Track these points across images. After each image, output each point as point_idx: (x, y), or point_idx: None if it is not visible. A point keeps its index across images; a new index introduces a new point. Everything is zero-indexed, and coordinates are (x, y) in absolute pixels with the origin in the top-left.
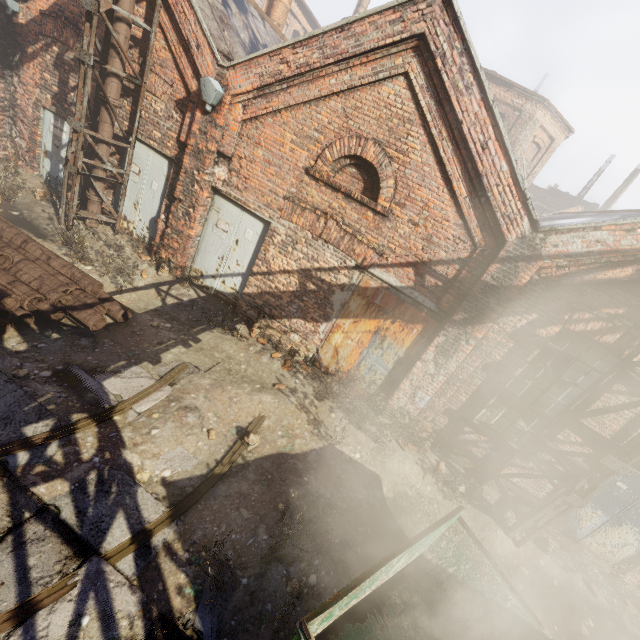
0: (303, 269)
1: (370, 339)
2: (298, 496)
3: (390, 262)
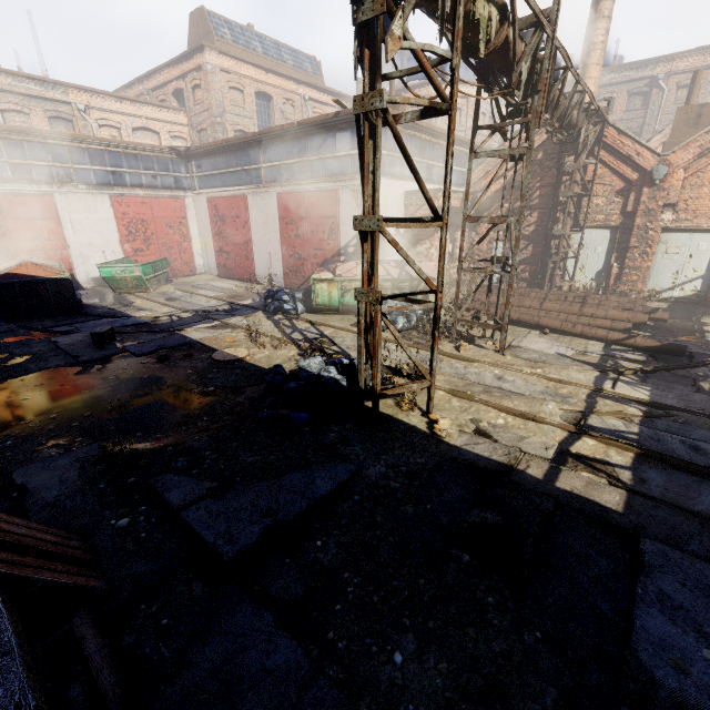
0: None
1: None
2: None
3: None
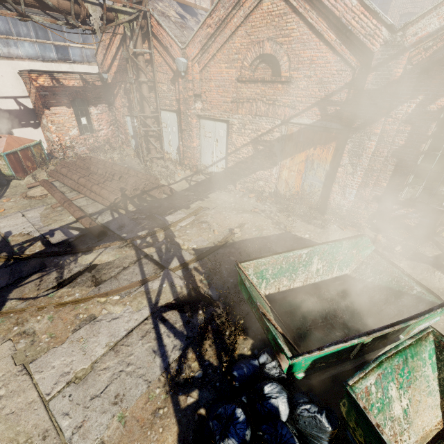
0: (253, 139)
1: (304, 166)
2: (263, 253)
3: (301, 110)
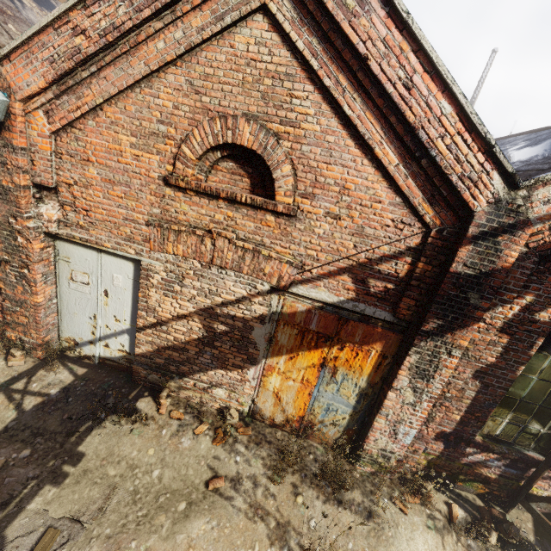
0: (203, 308)
1: (317, 375)
2: None
3: (315, 274)
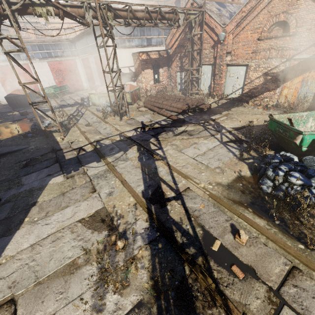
0: (264, 73)
1: (300, 84)
2: None
3: (302, 50)
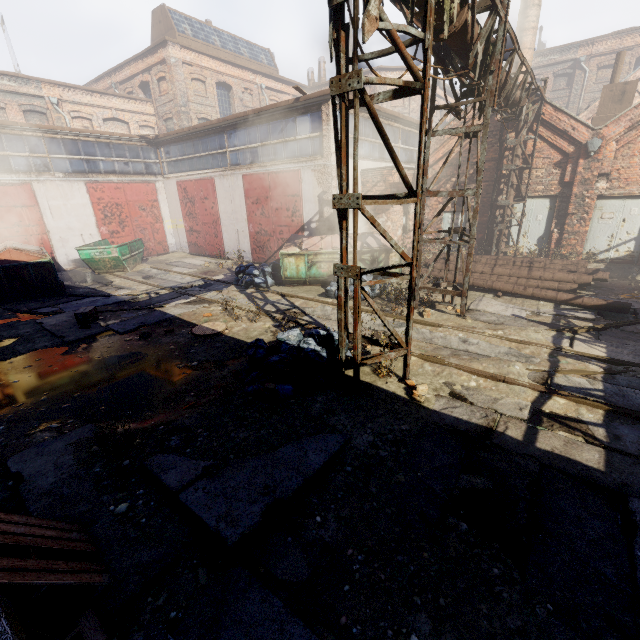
0: None
1: None
2: None
3: None
